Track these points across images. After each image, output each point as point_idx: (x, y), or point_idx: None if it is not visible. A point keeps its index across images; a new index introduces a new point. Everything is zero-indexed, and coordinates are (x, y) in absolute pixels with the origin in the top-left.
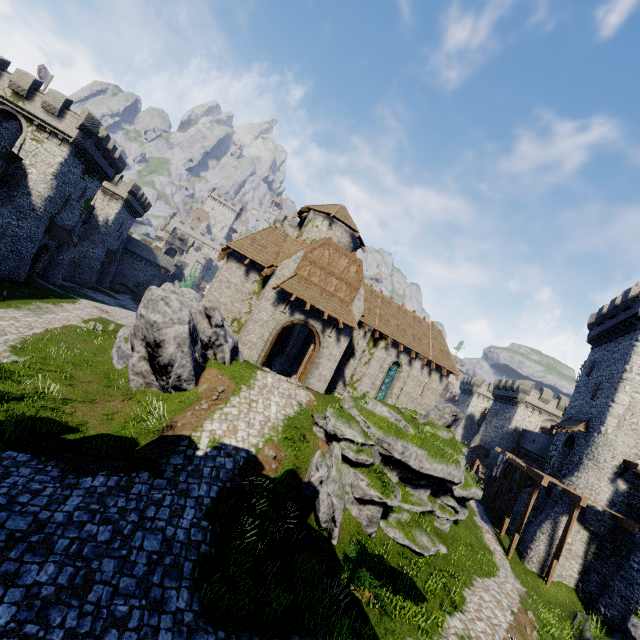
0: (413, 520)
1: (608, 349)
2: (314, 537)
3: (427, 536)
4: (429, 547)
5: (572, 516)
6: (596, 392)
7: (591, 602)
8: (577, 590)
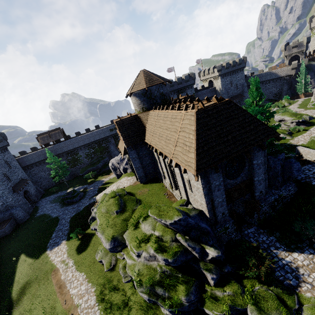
0: None
1: None
2: None
3: (101, 254)
4: (98, 256)
5: None
6: None
7: None
8: None
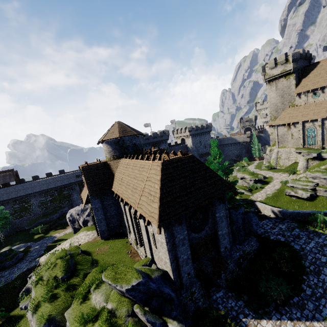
0: None
1: None
2: None
3: None
4: None
5: None
6: None
7: None
8: None
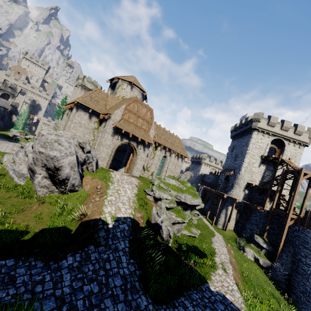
0: (187, 224)
1: (239, 141)
2: (163, 246)
3: (195, 229)
4: (197, 233)
5: (233, 206)
6: (236, 158)
7: (239, 233)
8: (234, 230)
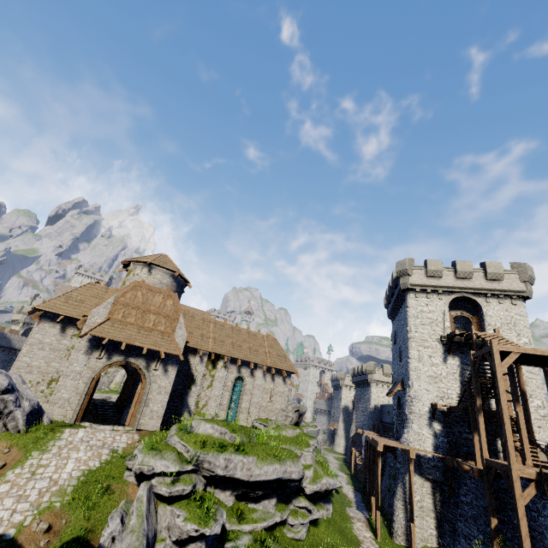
0: (258, 541)
1: (398, 319)
2: None
3: None
4: None
5: (410, 471)
6: (401, 355)
7: None
8: (440, 547)
